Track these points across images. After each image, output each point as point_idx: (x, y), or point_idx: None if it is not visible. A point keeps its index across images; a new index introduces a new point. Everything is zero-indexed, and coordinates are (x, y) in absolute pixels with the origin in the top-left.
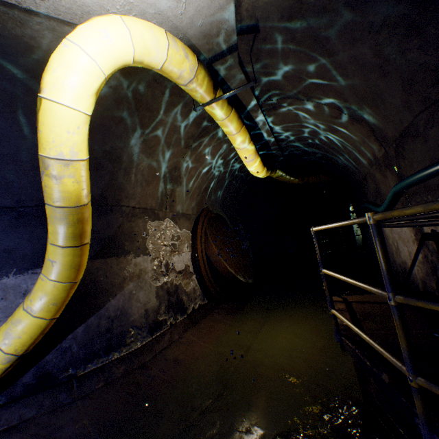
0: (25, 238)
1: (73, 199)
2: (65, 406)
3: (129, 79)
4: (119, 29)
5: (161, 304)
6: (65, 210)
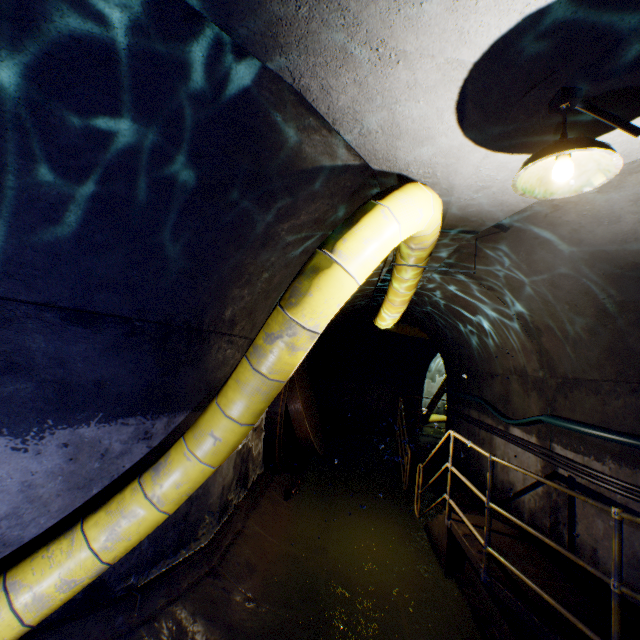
0: (128, 367)
1: (290, 372)
2: (124, 636)
3: (348, 206)
4: (429, 211)
5: (234, 477)
6: (274, 384)
